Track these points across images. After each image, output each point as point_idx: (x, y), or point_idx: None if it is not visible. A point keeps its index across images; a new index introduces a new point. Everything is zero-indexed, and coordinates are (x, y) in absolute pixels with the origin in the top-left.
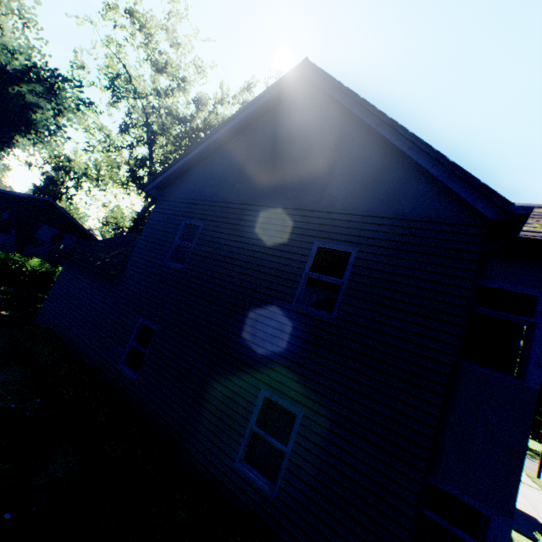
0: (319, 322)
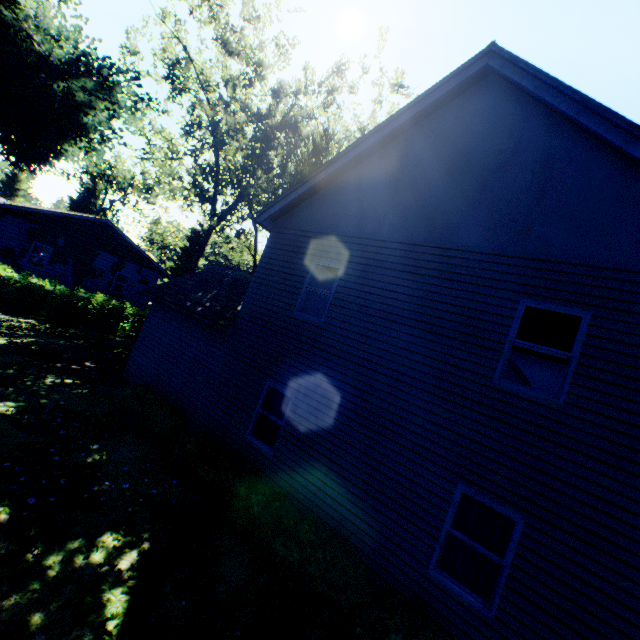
0: (538, 406)
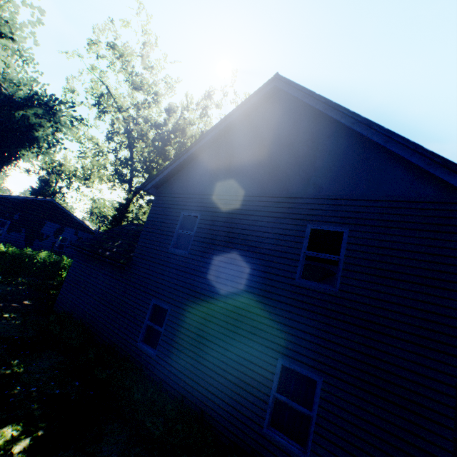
0: (324, 295)
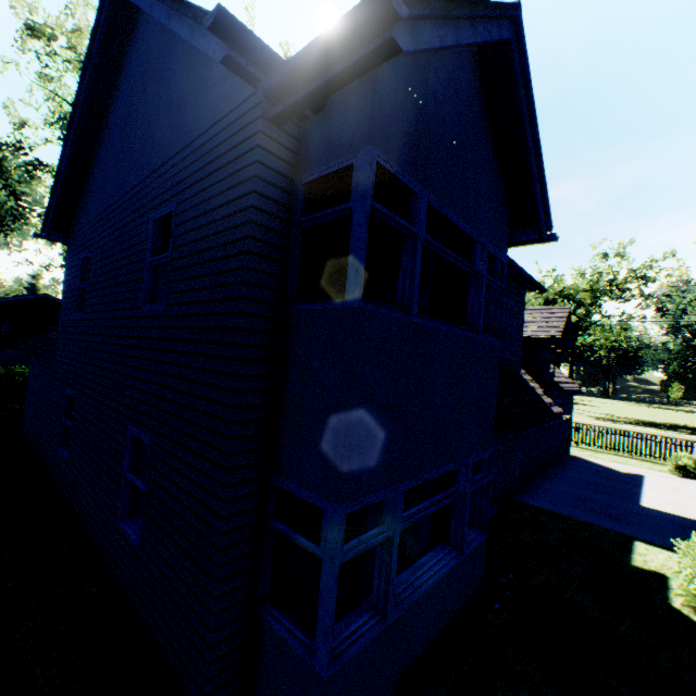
0: (158, 319)
